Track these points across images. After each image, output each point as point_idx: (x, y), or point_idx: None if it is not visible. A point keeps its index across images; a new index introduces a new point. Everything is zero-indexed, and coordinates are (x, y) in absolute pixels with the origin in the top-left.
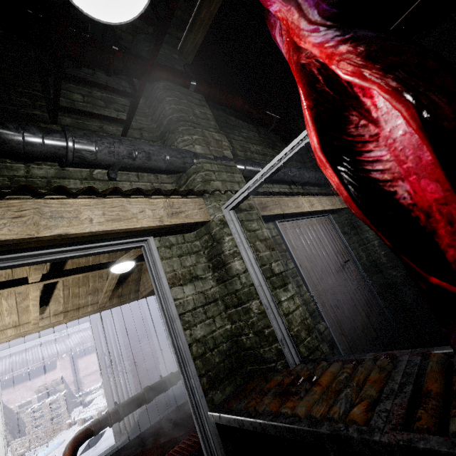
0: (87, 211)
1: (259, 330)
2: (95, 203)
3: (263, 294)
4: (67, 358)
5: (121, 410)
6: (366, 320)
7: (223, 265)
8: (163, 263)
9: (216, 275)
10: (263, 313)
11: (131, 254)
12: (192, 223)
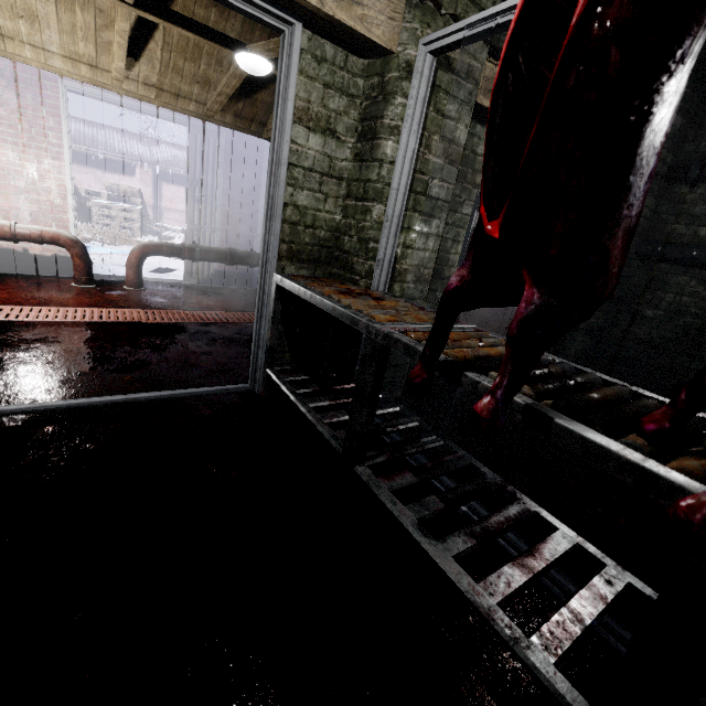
0: None
1: (365, 238)
2: None
3: (393, 203)
4: (149, 172)
5: (198, 251)
6: (501, 333)
7: (373, 137)
8: (300, 80)
9: (359, 147)
10: (380, 225)
11: (270, 46)
12: (366, 39)
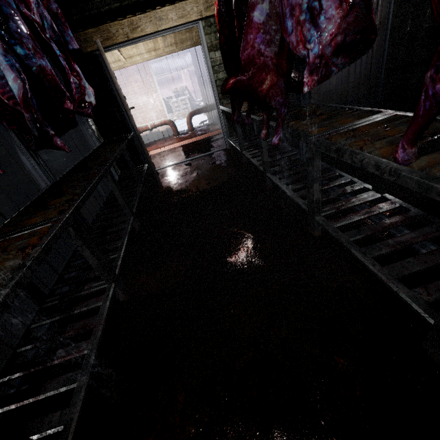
0: (170, 15)
1: None
2: (172, 8)
3: None
4: (187, 73)
5: (208, 107)
6: (350, 89)
7: None
8: (206, 37)
9: None
10: None
11: None
12: None
